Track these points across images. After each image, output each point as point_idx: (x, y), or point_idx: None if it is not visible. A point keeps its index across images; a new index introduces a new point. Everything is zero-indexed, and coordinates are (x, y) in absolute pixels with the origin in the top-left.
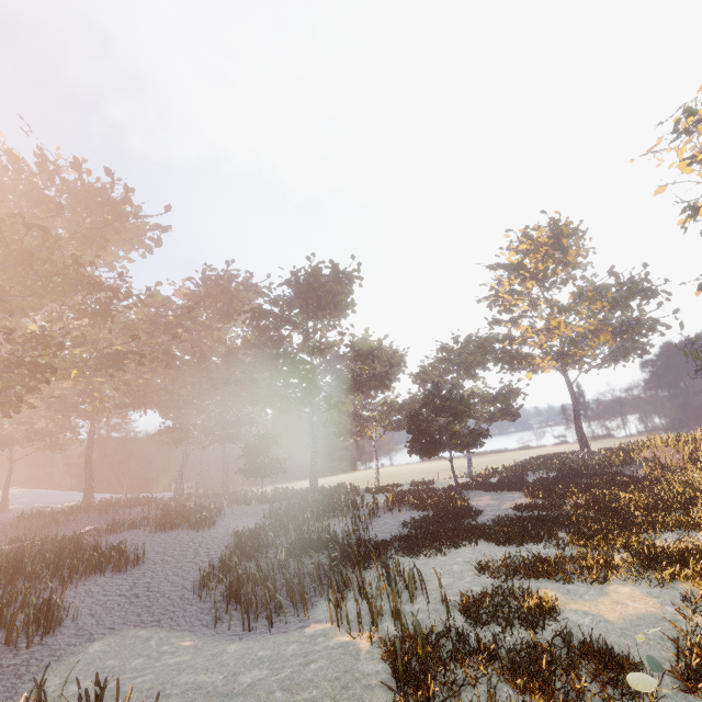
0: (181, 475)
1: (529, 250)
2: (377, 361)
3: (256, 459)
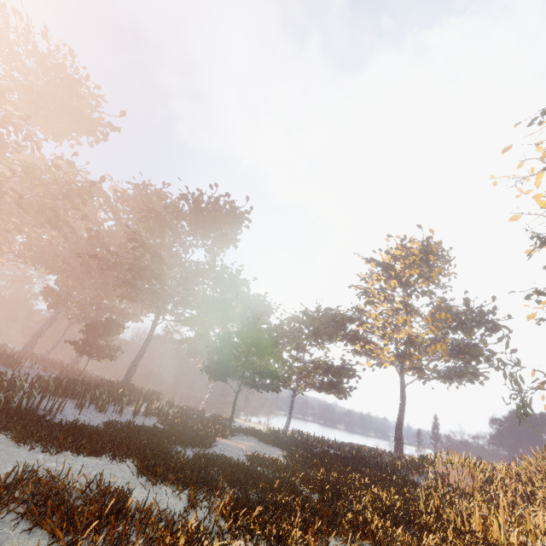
0: (38, 334)
1: (400, 255)
2: (241, 298)
3: (94, 338)
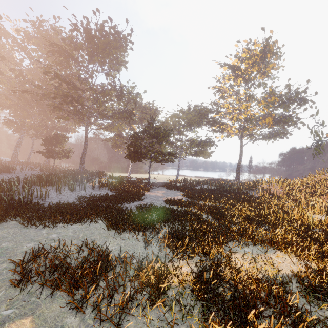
0: (16, 150)
1: (246, 57)
2: (138, 107)
3: (51, 147)
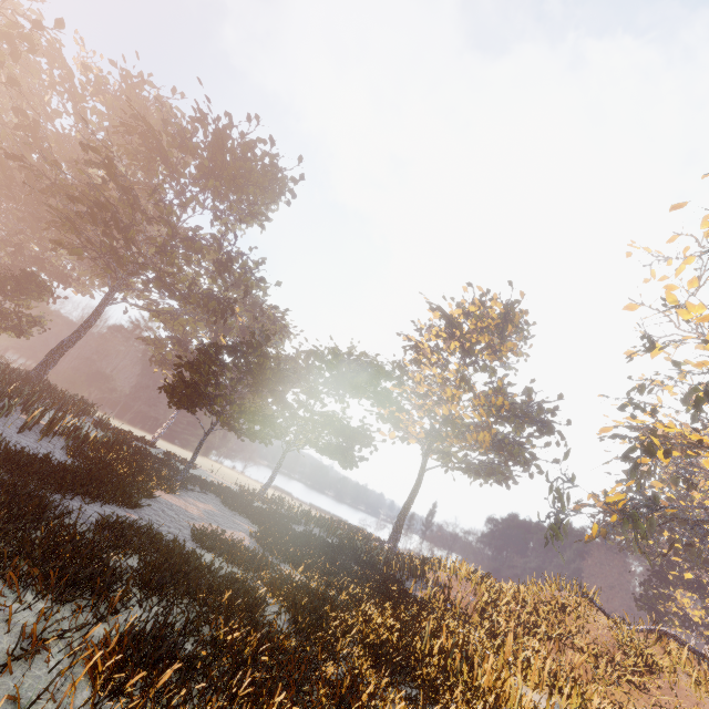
0: None
1: (475, 313)
2: (251, 304)
3: None
